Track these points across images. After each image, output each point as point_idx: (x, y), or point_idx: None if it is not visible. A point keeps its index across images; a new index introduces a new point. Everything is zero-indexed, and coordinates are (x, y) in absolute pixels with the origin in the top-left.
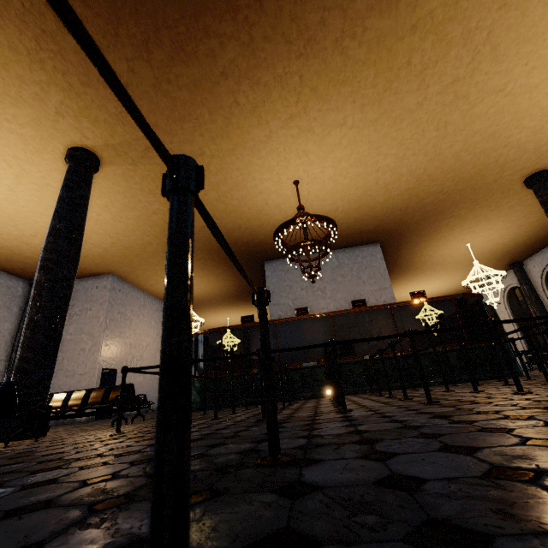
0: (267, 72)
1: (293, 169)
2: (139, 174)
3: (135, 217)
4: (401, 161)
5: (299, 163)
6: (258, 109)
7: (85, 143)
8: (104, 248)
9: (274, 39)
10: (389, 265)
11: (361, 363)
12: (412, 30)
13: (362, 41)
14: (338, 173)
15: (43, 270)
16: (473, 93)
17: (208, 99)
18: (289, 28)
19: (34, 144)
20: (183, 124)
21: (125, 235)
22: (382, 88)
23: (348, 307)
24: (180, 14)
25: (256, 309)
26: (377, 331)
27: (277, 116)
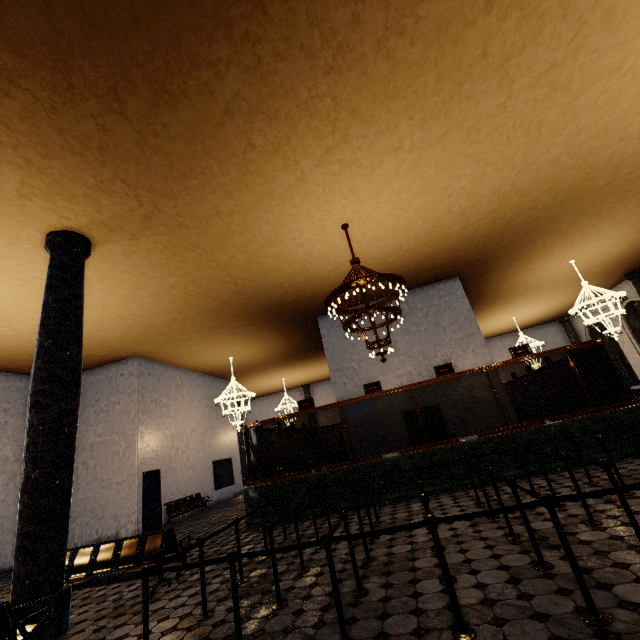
0: (287, 100)
1: (338, 211)
2: (143, 248)
3: (150, 295)
4: (480, 180)
5: (345, 204)
6: (281, 148)
7: (66, 224)
8: (121, 332)
9: (290, 55)
10: (472, 298)
11: (457, 449)
12: (486, 8)
13: (415, 36)
14: (398, 207)
15: (34, 408)
16: (576, 80)
17: (213, 147)
18: (309, 36)
19: (3, 235)
20: (186, 182)
21: (142, 315)
22: (448, 94)
23: (429, 364)
24: (151, 43)
25: (315, 365)
26: (468, 391)
27: (309, 152)
